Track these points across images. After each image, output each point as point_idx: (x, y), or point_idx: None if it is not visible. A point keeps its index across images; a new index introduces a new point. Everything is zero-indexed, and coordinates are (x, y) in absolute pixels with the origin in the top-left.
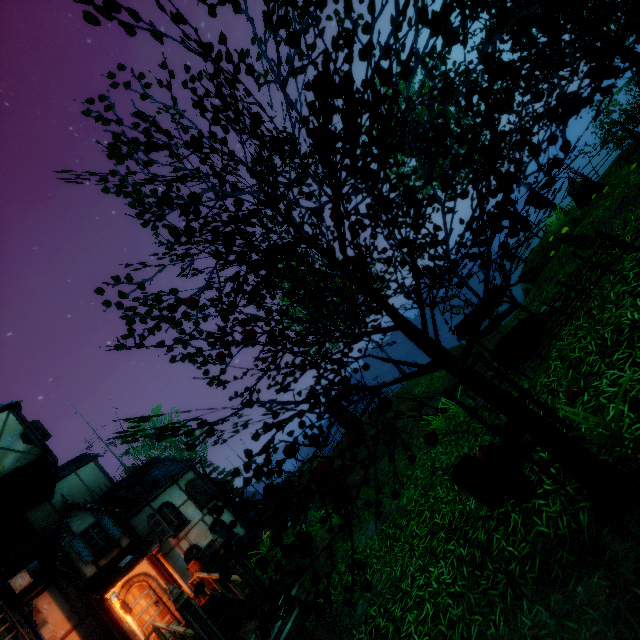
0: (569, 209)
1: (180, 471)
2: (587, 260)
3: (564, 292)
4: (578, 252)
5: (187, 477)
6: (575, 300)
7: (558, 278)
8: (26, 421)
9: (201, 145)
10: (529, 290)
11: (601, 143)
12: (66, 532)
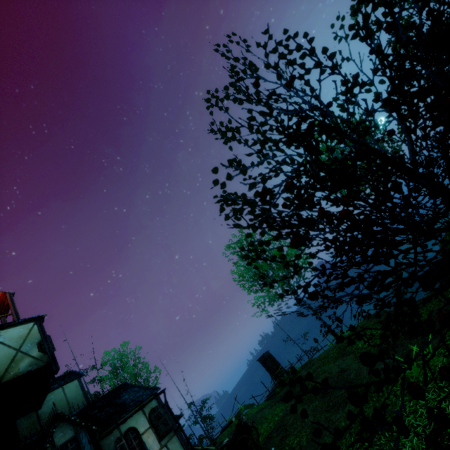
0: None
1: (147, 397)
2: None
3: None
4: None
5: (151, 404)
6: None
7: None
8: (44, 332)
9: (291, 84)
10: None
11: None
12: (49, 443)
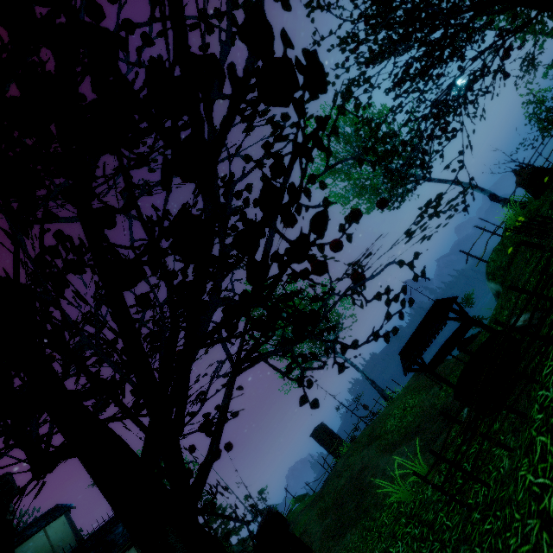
0: (524, 201)
1: None
2: (551, 249)
3: (526, 303)
4: (544, 242)
5: None
6: (552, 311)
7: (525, 278)
8: None
9: None
10: (500, 294)
11: (542, 132)
12: None
